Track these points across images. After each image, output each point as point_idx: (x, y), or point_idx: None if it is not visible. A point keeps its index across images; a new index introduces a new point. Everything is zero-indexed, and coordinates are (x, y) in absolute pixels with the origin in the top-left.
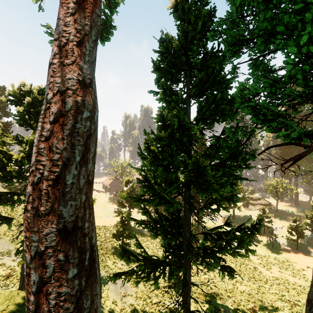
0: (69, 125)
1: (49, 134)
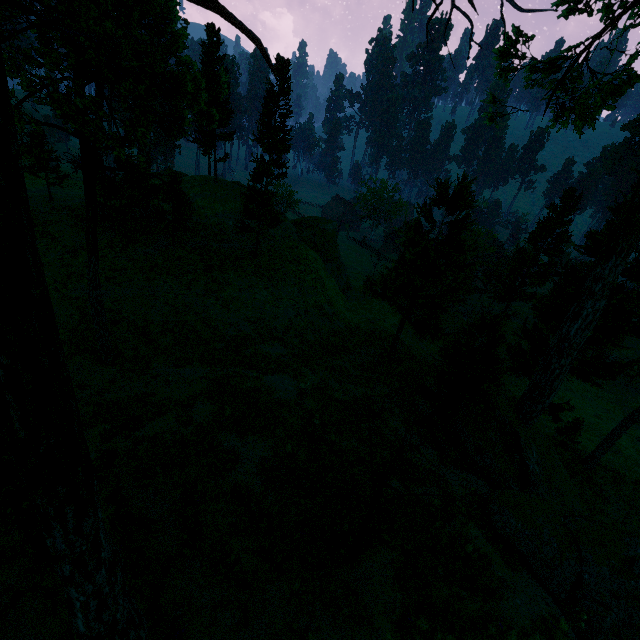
0: (593, 324)
1: (584, 327)
